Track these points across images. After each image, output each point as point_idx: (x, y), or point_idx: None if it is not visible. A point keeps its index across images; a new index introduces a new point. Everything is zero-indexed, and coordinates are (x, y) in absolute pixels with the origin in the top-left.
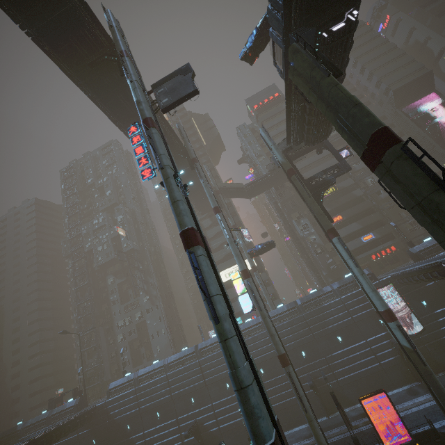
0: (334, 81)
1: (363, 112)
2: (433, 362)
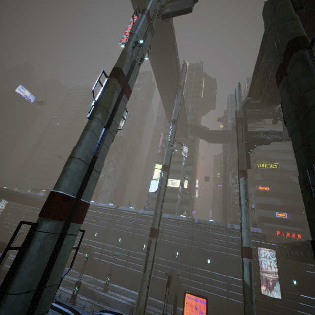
0: (287, 2)
1: (294, 24)
2: None
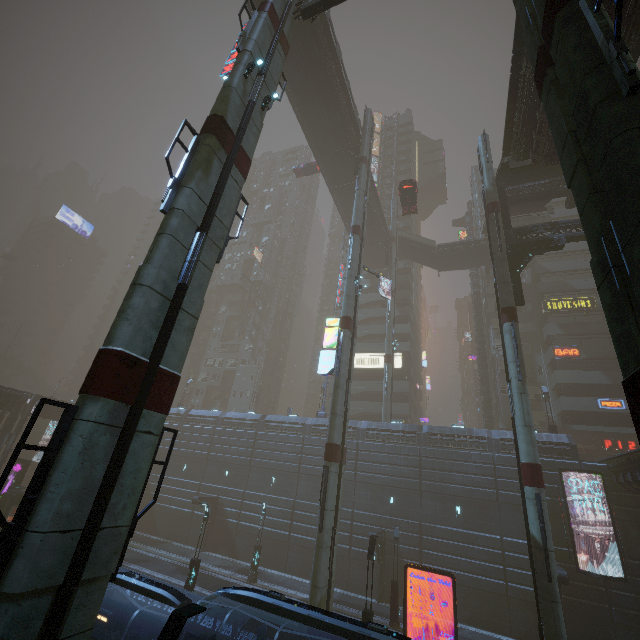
0: None
1: None
2: None
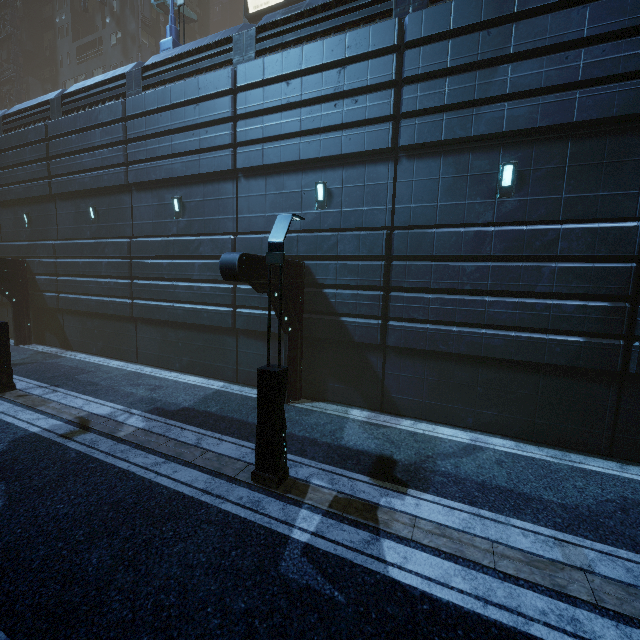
0: None
1: None
2: None
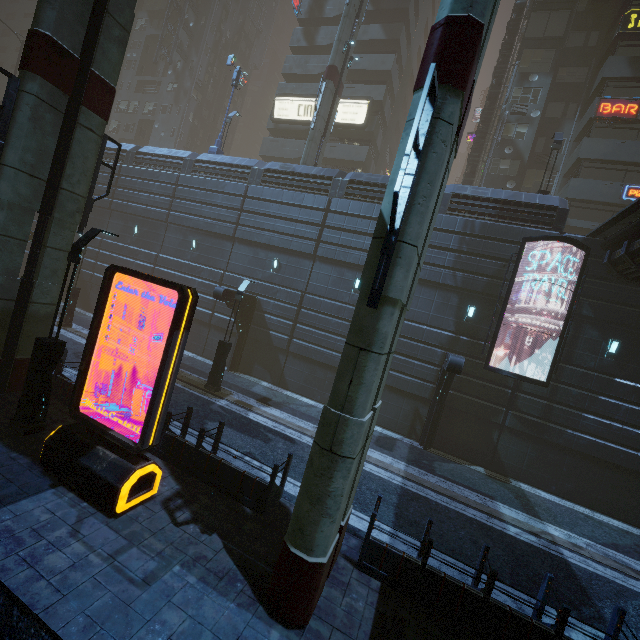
0: None
1: None
2: (489, 445)
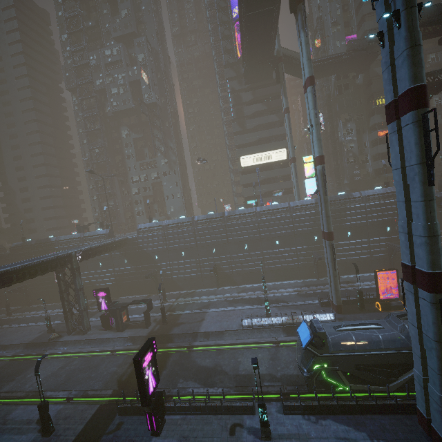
0: None
1: None
2: None
